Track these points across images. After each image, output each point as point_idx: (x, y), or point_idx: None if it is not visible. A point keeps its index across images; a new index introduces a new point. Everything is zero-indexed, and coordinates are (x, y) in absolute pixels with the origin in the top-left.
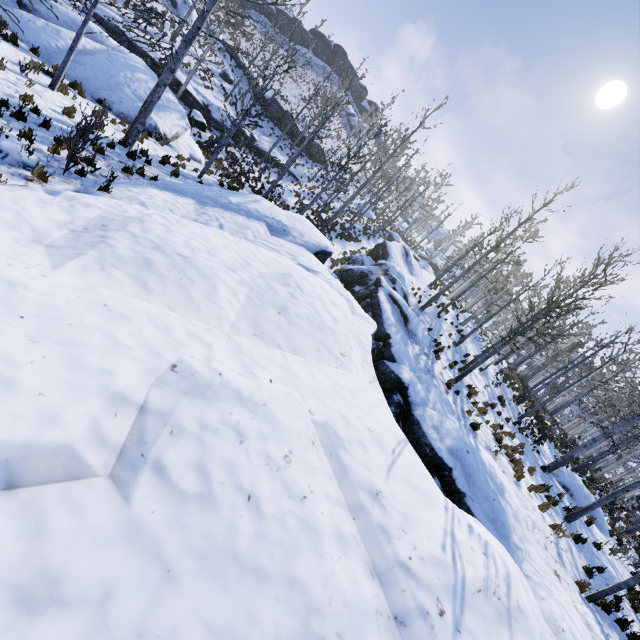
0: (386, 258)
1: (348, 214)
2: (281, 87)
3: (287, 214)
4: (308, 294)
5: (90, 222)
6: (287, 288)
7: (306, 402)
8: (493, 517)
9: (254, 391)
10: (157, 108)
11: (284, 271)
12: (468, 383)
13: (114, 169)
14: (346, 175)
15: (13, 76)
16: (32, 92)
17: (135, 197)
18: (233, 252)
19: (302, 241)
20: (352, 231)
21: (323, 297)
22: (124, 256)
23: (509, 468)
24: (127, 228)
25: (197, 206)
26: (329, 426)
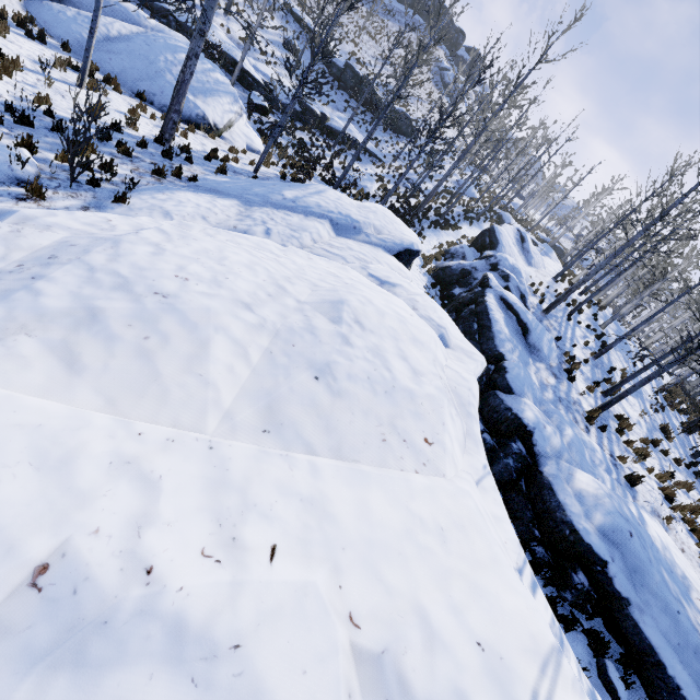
0: (495, 247)
1: (444, 196)
2: (356, 48)
3: (359, 205)
4: (373, 331)
5: (36, 253)
6: (337, 326)
7: (345, 590)
8: (678, 641)
9: (219, 607)
10: (204, 93)
11: (337, 295)
12: (616, 411)
13: (142, 173)
14: (440, 147)
15: (33, 77)
16: (54, 93)
17: (159, 206)
18: (260, 273)
19: (378, 240)
20: (449, 217)
21: (398, 332)
22: (52, 309)
23: (690, 543)
24: (85, 257)
25: (241, 208)
26: (389, 663)
